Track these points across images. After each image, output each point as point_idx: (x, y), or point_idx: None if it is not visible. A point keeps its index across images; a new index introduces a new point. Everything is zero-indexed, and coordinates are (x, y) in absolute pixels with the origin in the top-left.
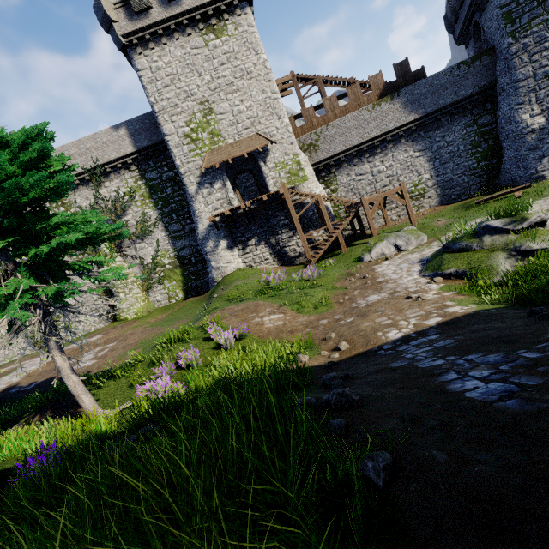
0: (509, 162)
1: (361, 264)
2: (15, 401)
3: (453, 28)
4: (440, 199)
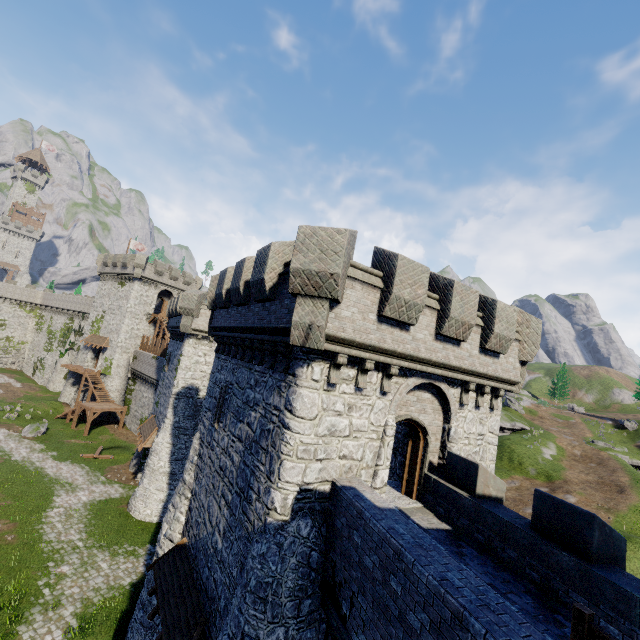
0: None
1: (20, 427)
2: None
3: None
4: None
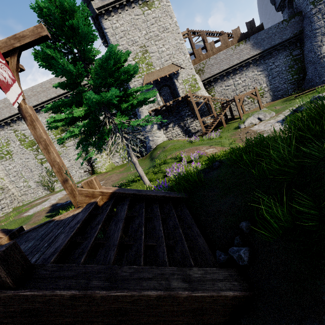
0: (310, 75)
1: (240, 129)
2: (64, 207)
3: (274, 2)
4: (272, 98)
